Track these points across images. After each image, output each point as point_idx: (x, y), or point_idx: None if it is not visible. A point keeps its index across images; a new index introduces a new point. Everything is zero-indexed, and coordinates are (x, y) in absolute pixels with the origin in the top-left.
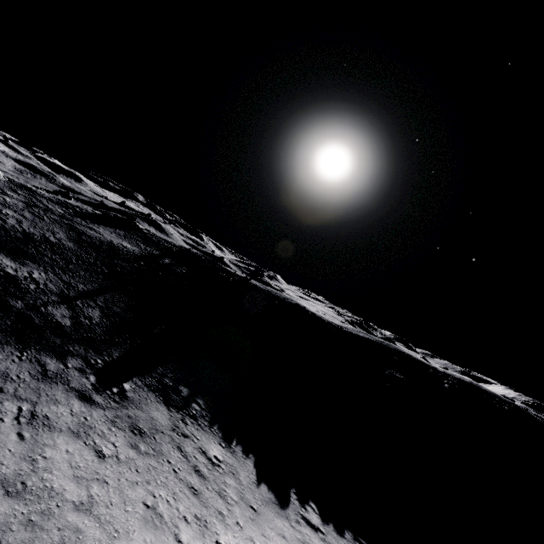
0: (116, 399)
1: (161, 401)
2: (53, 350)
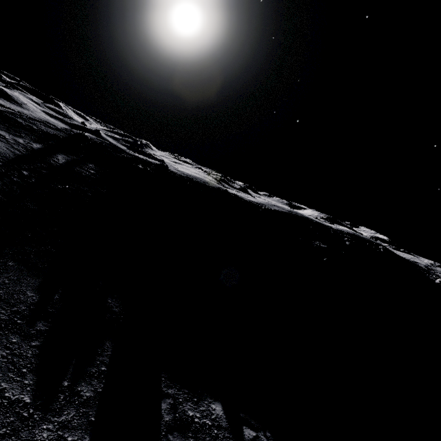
0: None
1: None
2: None
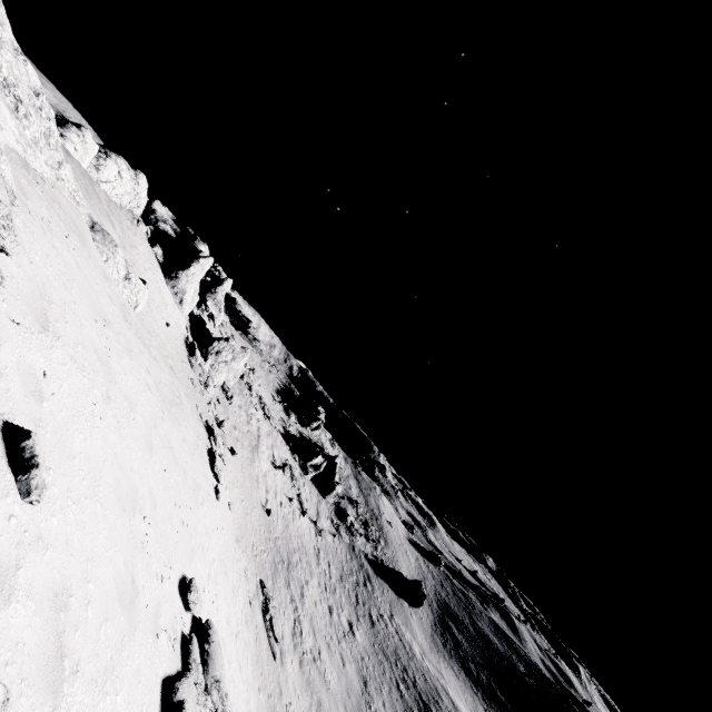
0: None
1: None
2: (473, 682)
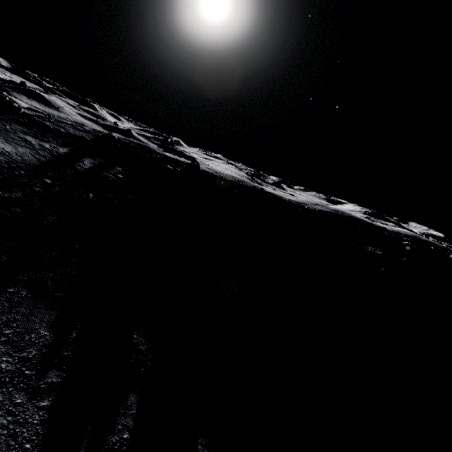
0: None
1: None
2: None
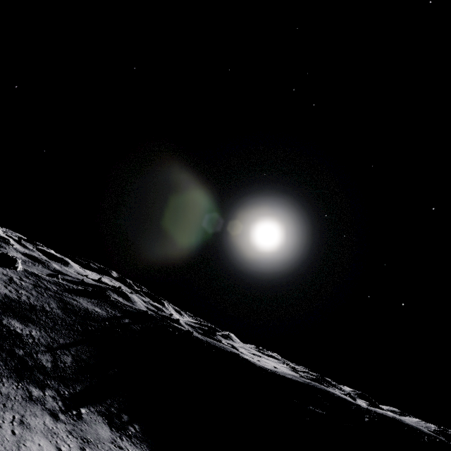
0: (75, 418)
1: (106, 423)
2: (38, 383)
